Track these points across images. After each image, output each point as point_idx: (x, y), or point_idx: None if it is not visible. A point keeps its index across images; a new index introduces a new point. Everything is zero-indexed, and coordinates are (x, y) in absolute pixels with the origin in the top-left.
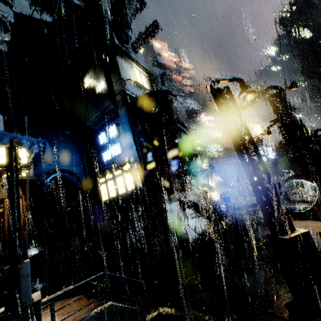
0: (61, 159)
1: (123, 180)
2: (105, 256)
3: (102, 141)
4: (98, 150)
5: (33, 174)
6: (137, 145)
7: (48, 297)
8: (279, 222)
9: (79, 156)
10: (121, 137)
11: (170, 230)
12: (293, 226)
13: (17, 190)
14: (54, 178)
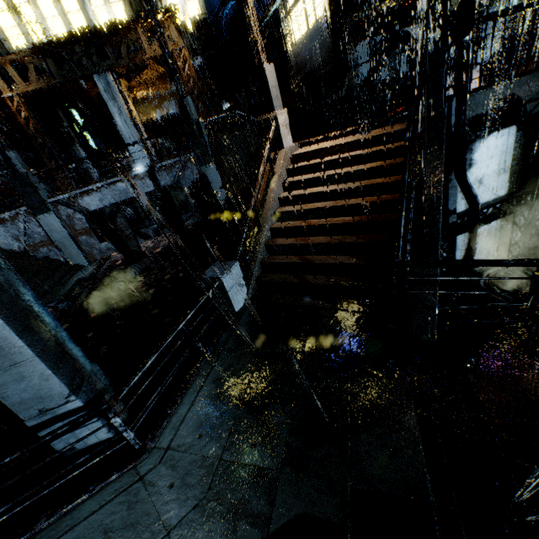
0: None
1: None
2: None
3: None
4: None
5: (205, 9)
6: None
7: (205, 120)
8: (253, 59)
9: None
10: None
11: (344, 84)
12: (262, 62)
13: (165, 43)
14: (230, 11)
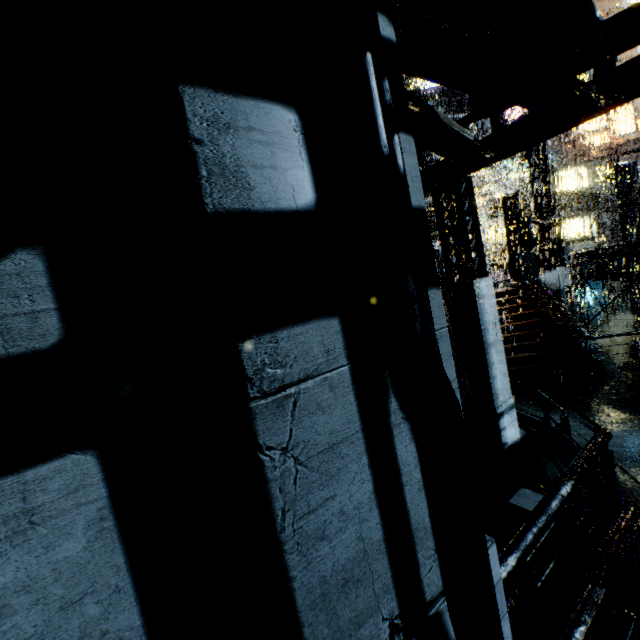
0: None
1: None
2: None
3: None
4: None
5: None
6: None
7: None
8: None
9: None
10: None
11: None
12: None
13: None
14: None
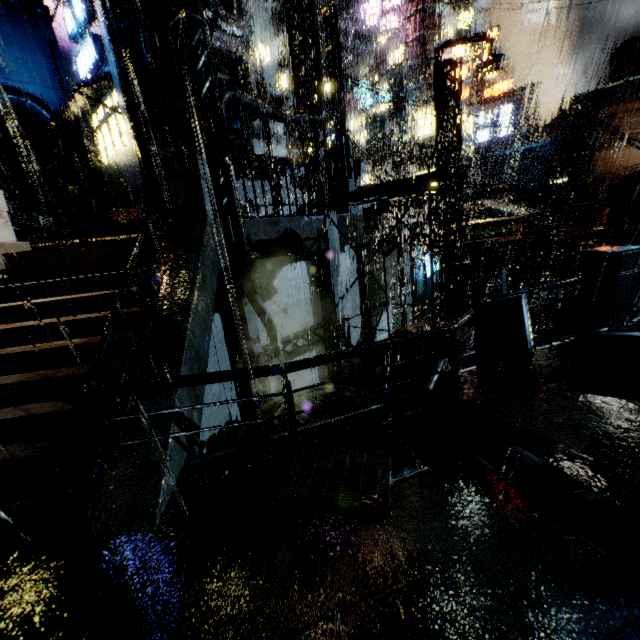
0: (6, 64)
1: (117, 124)
2: (41, 221)
3: (70, 27)
4: (75, 53)
5: None
6: (117, 44)
7: None
8: None
9: (49, 63)
10: (97, 21)
11: None
12: None
13: None
14: None
